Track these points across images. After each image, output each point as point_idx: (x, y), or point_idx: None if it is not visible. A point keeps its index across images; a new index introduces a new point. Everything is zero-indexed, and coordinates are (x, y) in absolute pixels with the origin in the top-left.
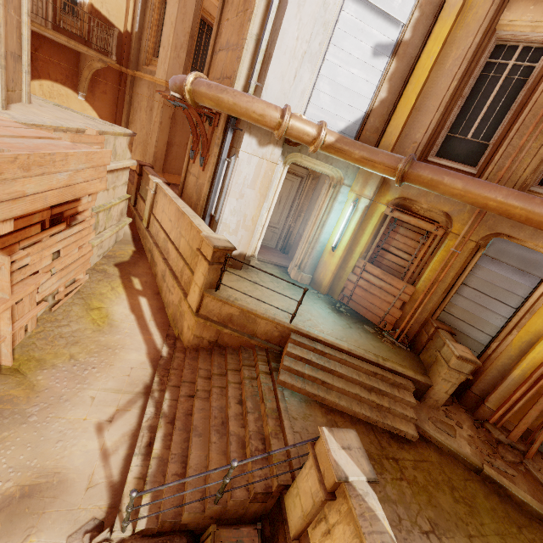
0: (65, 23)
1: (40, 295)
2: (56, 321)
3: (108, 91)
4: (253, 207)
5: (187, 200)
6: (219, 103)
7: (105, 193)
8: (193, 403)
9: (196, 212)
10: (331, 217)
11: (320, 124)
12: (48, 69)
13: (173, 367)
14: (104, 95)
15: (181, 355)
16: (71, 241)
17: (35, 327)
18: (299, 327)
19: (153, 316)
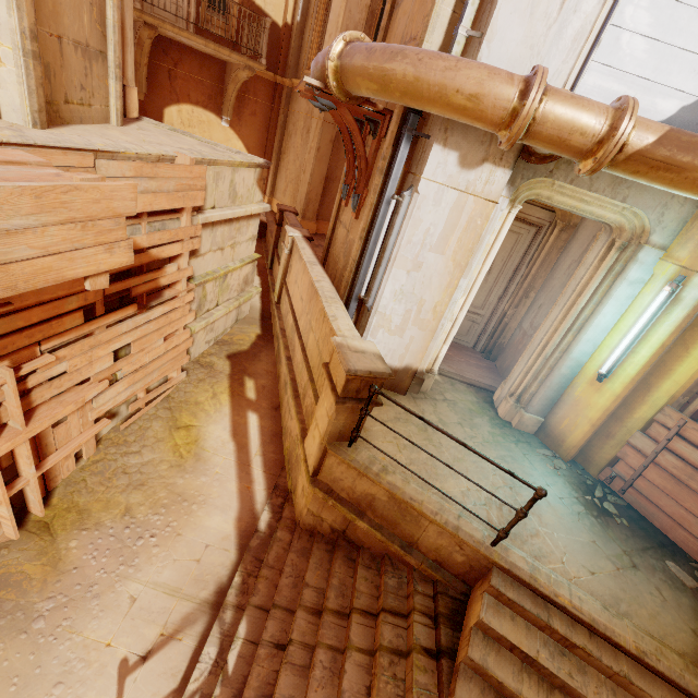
0: (211, 24)
1: (95, 412)
2: (124, 445)
3: (258, 111)
4: (437, 287)
5: (331, 266)
6: (386, 82)
7: (218, 254)
8: (280, 667)
9: (340, 288)
10: (604, 312)
11: (617, 104)
12: (189, 89)
13: (267, 562)
14: (253, 118)
15: (285, 535)
16: (150, 329)
17: (94, 453)
18: (513, 559)
19: (261, 446)
